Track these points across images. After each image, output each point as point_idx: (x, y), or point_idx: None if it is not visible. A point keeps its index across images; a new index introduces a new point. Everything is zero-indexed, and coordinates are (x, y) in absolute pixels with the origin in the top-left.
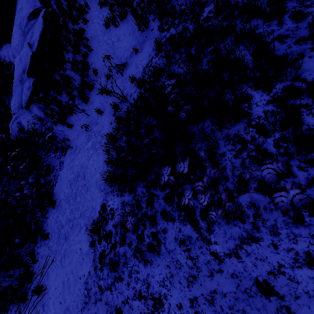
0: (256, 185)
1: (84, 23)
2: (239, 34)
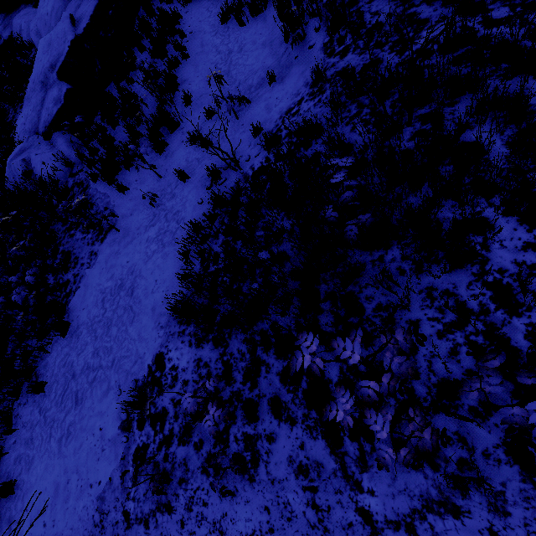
0: (475, 403)
1: (181, 4)
2: (489, 98)
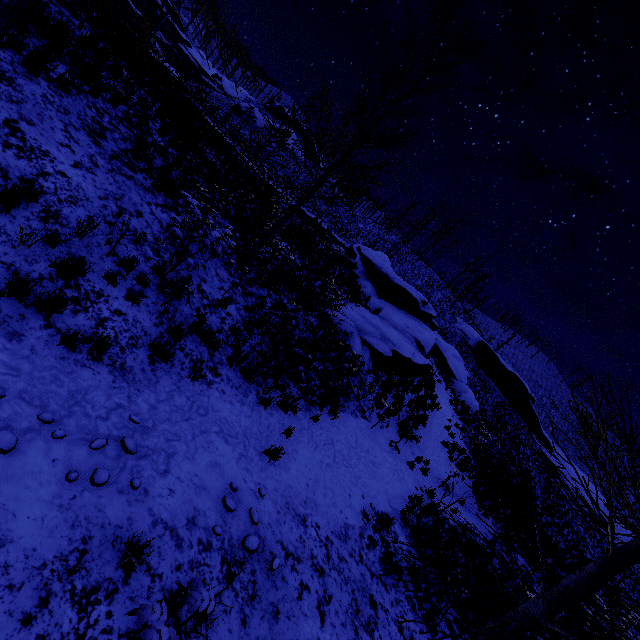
0: None
1: (431, 407)
2: None
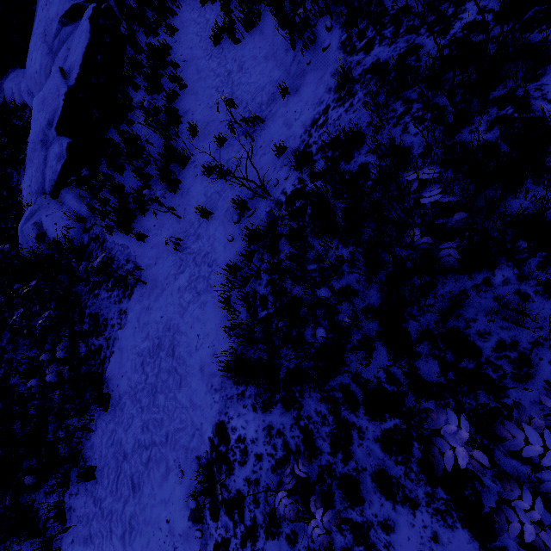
0: None
1: (169, 34)
2: None
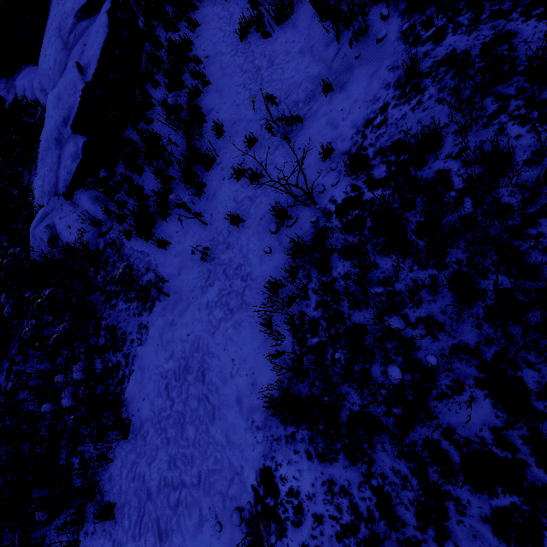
0: None
1: (190, 29)
2: None
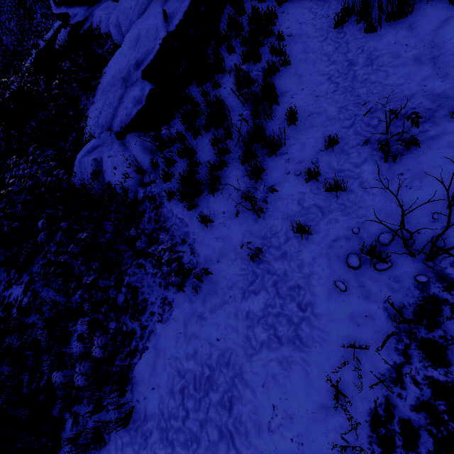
0: None
1: (278, 3)
2: None
